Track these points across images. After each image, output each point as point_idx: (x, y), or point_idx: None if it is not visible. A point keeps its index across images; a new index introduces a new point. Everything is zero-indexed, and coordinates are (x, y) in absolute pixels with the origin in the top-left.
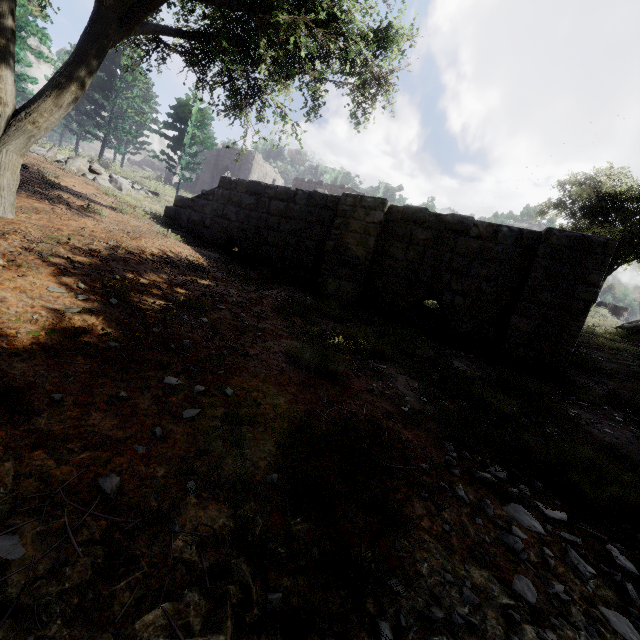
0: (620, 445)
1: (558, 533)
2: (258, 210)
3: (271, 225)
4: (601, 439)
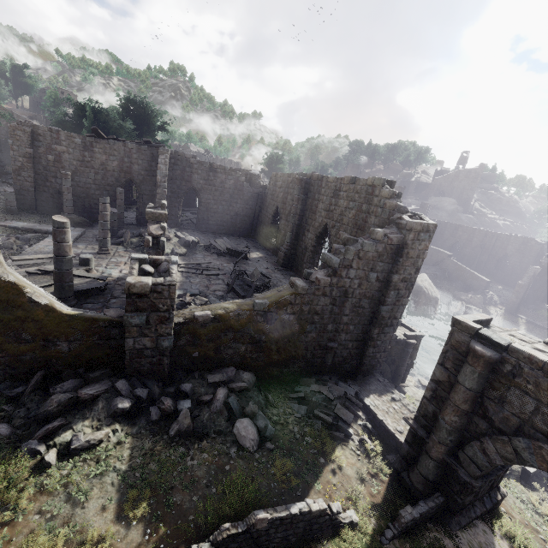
0: None
1: None
2: None
3: None
4: None
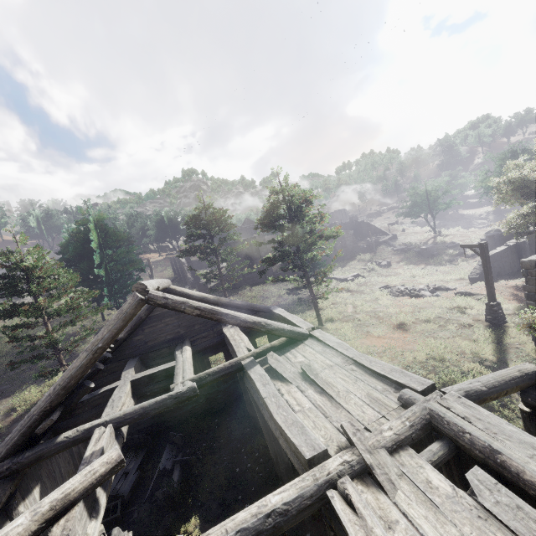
0: None
1: None
2: (501, 259)
3: (505, 261)
4: None
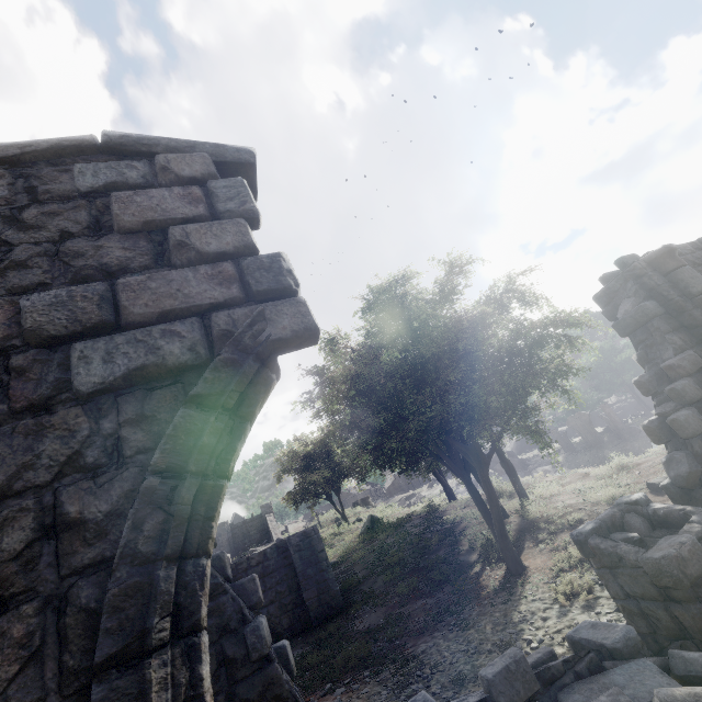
0: (370, 625)
1: (350, 685)
2: None
3: None
4: (364, 629)
